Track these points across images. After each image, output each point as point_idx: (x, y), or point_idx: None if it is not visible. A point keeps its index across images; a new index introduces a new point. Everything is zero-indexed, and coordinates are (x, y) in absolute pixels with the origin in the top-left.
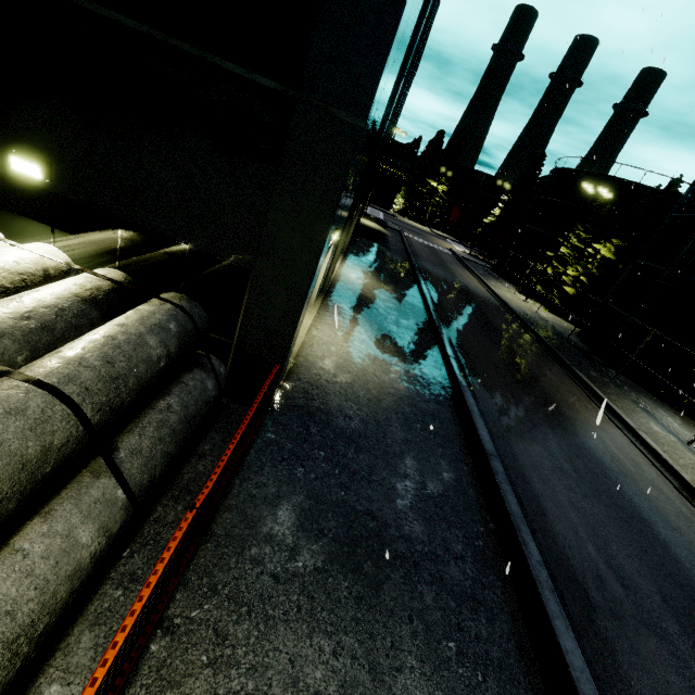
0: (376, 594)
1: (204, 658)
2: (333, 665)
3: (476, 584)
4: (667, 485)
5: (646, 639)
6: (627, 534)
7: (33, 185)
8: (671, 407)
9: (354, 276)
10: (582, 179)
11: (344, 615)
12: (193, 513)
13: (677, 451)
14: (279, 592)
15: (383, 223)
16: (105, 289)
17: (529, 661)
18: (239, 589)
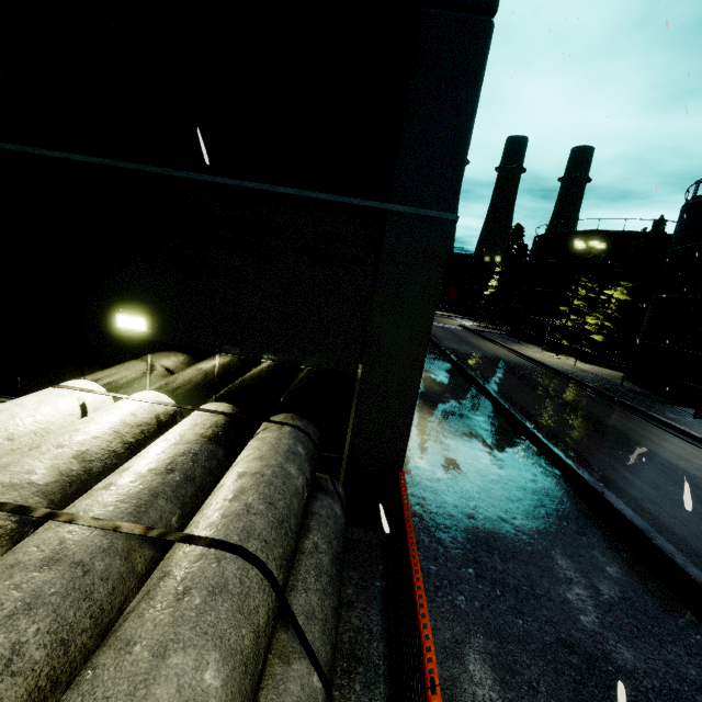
0: None
1: None
2: None
3: None
4: None
5: None
6: None
7: (133, 338)
8: None
9: None
10: (568, 239)
11: None
12: (438, 693)
13: None
14: None
15: None
16: (221, 424)
17: None
18: None
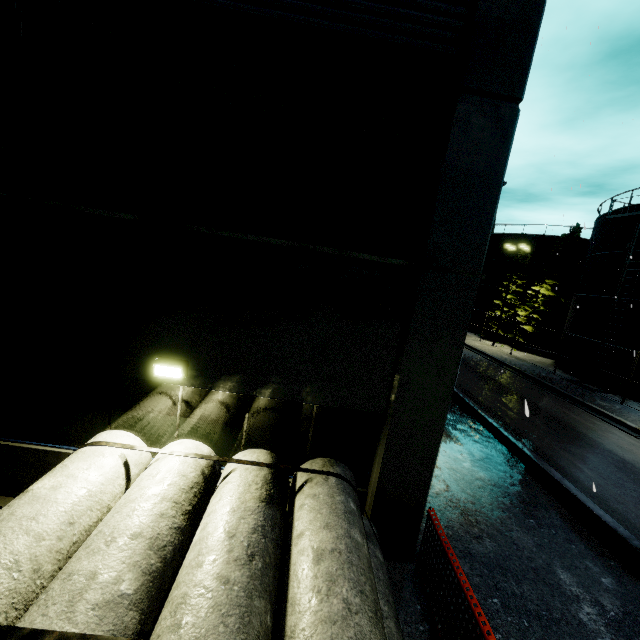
0: None
1: None
2: None
3: None
4: None
5: None
6: None
7: (164, 382)
8: None
9: None
10: (498, 240)
11: None
12: None
13: None
14: None
15: None
16: (269, 478)
17: None
18: None
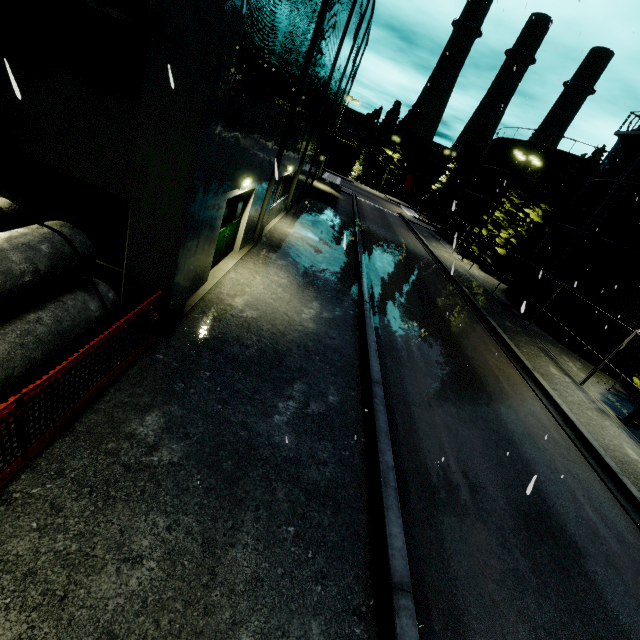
0: (229, 487)
1: (34, 524)
2: (164, 537)
3: (331, 484)
4: (547, 416)
5: (479, 532)
6: (491, 452)
7: None
8: (576, 355)
9: (291, 230)
10: (518, 148)
11: (189, 500)
12: (16, 397)
13: (568, 390)
14: (127, 479)
15: (337, 187)
16: None
17: (362, 545)
18: (86, 474)
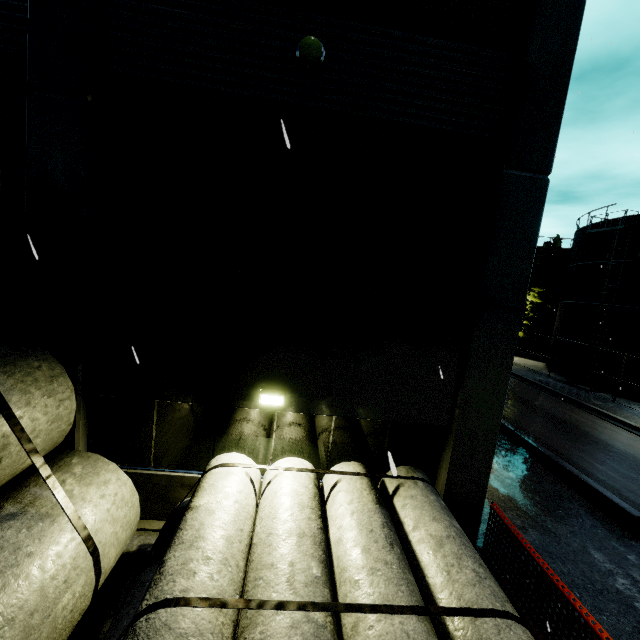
0: None
1: None
2: None
3: None
4: None
5: None
6: None
7: (263, 409)
8: None
9: None
10: None
11: None
12: None
13: None
14: None
15: None
16: (371, 485)
17: None
18: None
